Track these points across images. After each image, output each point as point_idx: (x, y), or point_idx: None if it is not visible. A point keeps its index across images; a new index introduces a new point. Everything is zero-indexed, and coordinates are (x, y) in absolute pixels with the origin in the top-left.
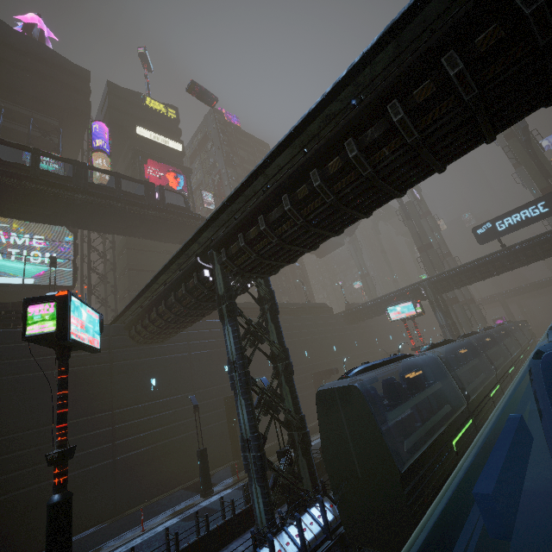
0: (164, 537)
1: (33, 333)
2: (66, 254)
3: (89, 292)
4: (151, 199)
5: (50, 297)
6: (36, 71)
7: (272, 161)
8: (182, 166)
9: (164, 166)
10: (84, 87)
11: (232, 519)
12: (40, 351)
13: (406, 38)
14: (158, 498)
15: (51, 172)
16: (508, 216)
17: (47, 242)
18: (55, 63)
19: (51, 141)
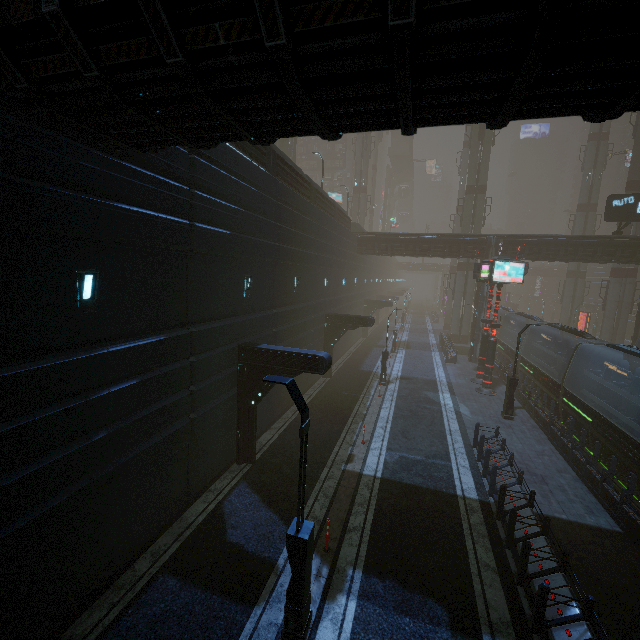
0: None
1: None
2: None
3: None
4: None
5: None
6: None
7: None
8: None
9: None
10: None
11: None
12: None
13: None
14: (94, 618)
15: None
16: None
17: None
18: None
19: None
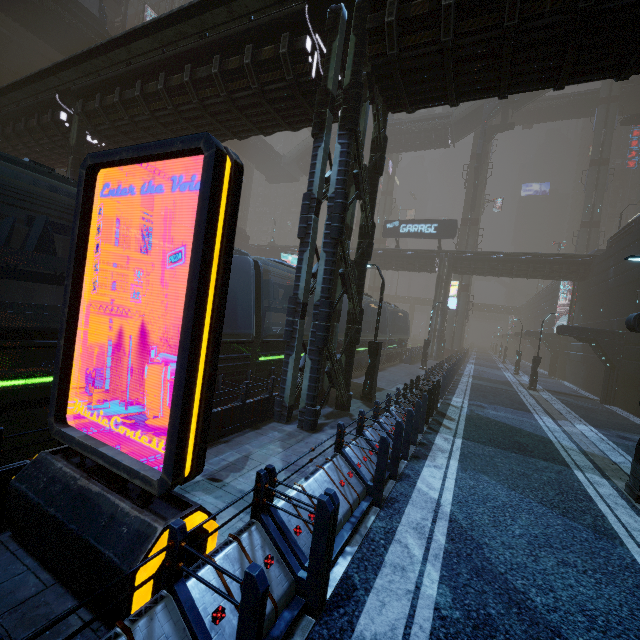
0: None
1: None
2: None
3: None
4: None
5: None
6: None
7: (132, 41)
8: None
9: None
10: None
11: None
12: None
13: (236, 10)
14: None
15: None
16: (412, 224)
17: None
18: None
19: None
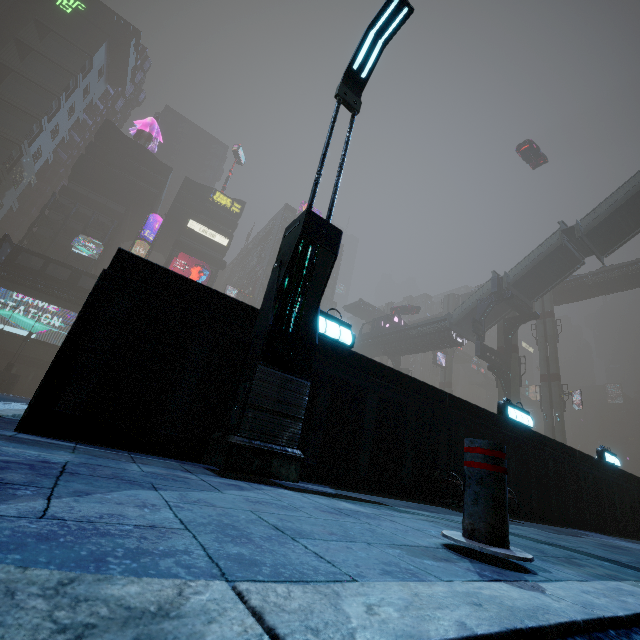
0: None
1: None
2: (70, 321)
3: None
4: None
5: None
6: (126, 169)
7: None
8: (217, 260)
9: (194, 260)
10: (160, 183)
11: None
12: None
13: None
14: None
15: (51, 276)
16: None
17: (61, 308)
18: (145, 162)
19: (103, 230)
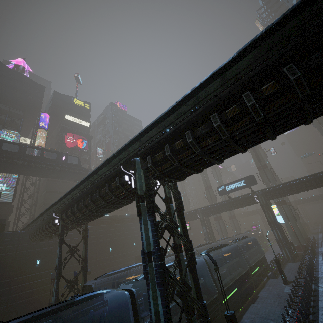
0: None
1: None
2: (12, 184)
3: (20, 205)
4: (59, 161)
5: None
6: (16, 88)
7: (71, 192)
8: (87, 135)
9: (76, 136)
10: (41, 95)
11: None
12: None
13: (100, 173)
14: None
15: (7, 151)
16: (230, 184)
17: (2, 178)
18: (27, 83)
19: (16, 124)
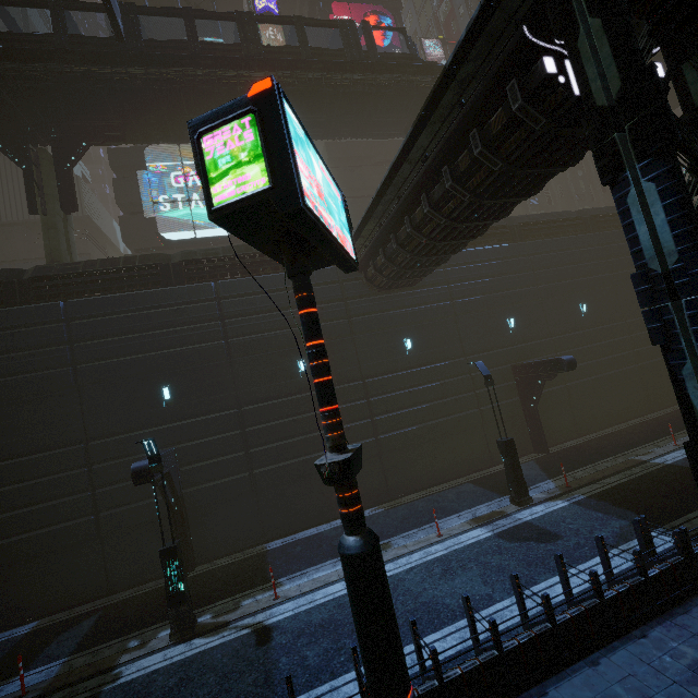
0: (481, 559)
1: (225, 200)
2: None
3: None
4: (354, 52)
5: (236, 104)
6: None
7: None
8: (384, 1)
9: (357, 9)
10: None
11: (642, 585)
12: (265, 306)
13: None
14: (437, 488)
15: (213, 44)
16: None
17: None
18: None
19: None
